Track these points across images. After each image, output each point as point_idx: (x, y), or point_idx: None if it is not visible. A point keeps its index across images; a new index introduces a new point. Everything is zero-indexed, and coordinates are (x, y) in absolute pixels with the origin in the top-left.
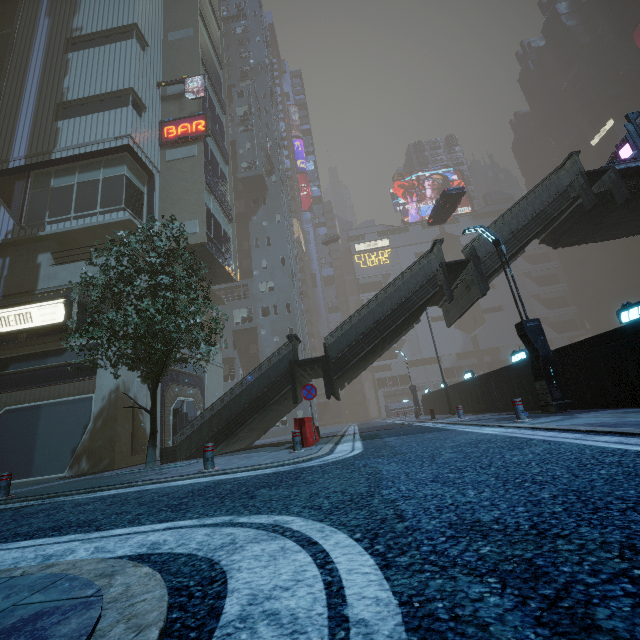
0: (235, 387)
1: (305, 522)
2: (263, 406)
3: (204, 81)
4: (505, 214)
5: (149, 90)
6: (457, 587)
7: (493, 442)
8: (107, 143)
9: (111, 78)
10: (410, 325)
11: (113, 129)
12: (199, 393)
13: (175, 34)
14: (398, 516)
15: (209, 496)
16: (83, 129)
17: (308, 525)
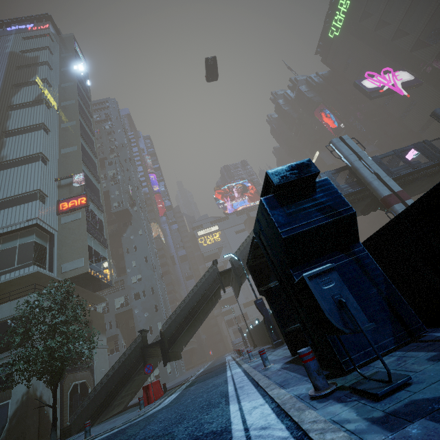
0: (109, 371)
1: None
2: (128, 380)
3: (84, 176)
4: (247, 239)
5: (50, 185)
6: None
7: (214, 386)
8: (22, 224)
9: (25, 184)
10: (215, 301)
11: (26, 215)
12: (89, 374)
13: (66, 150)
14: None
15: None
16: (6, 217)
17: None
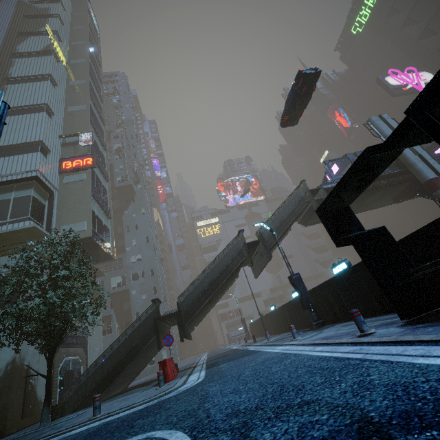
0: (114, 343)
1: (163, 432)
2: (136, 355)
3: (92, 135)
4: (275, 212)
5: (53, 140)
6: (216, 438)
7: (273, 359)
8: (19, 175)
9: (26, 134)
10: (233, 280)
11: (25, 166)
12: (83, 350)
13: (73, 108)
14: (207, 416)
15: (103, 434)
16: (1, 166)
17: (164, 433)
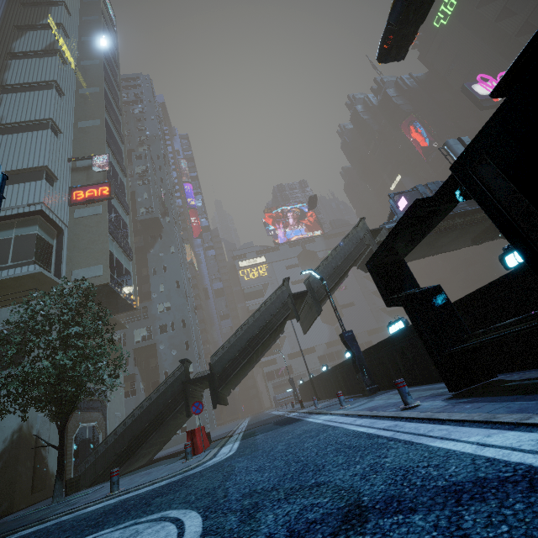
0: (136, 410)
1: (178, 511)
2: (161, 423)
3: (109, 159)
4: (328, 256)
5: (61, 165)
6: (225, 519)
7: (311, 432)
8: (21, 209)
9: (27, 158)
10: (277, 336)
11: (27, 197)
12: (101, 416)
13: (84, 123)
14: (224, 496)
15: (118, 512)
16: None
17: (179, 512)
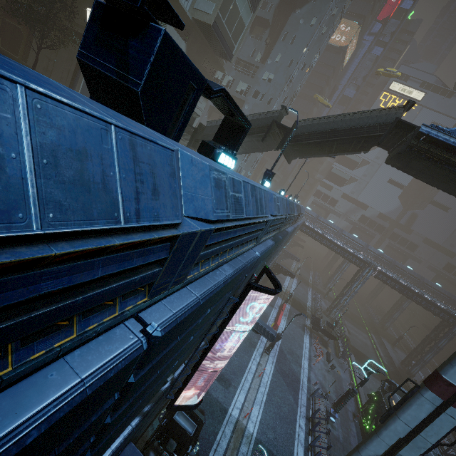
0: None
1: None
2: None
3: None
4: (340, 116)
5: None
6: None
7: None
8: None
9: None
10: (269, 148)
11: None
12: None
13: None
14: None
15: None
16: None
17: None
